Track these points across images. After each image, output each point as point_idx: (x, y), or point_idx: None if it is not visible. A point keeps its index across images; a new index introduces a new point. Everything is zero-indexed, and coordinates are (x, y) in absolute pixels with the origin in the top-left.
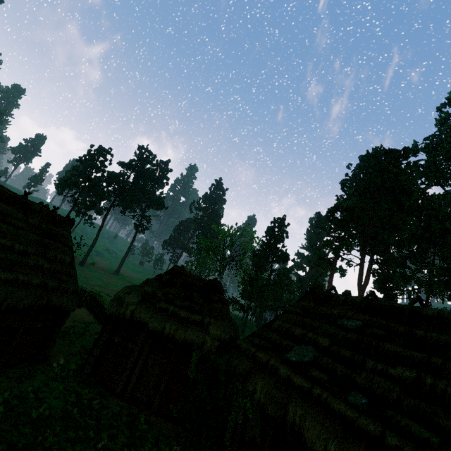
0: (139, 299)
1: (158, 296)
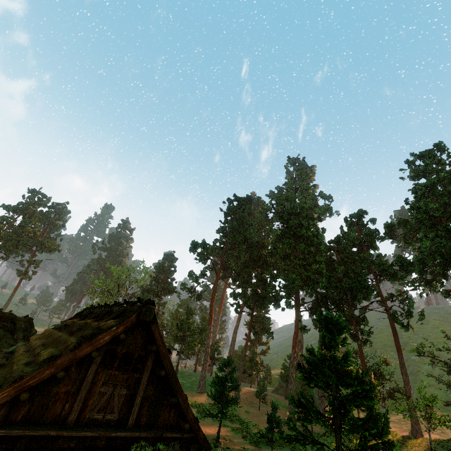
0: None
1: None
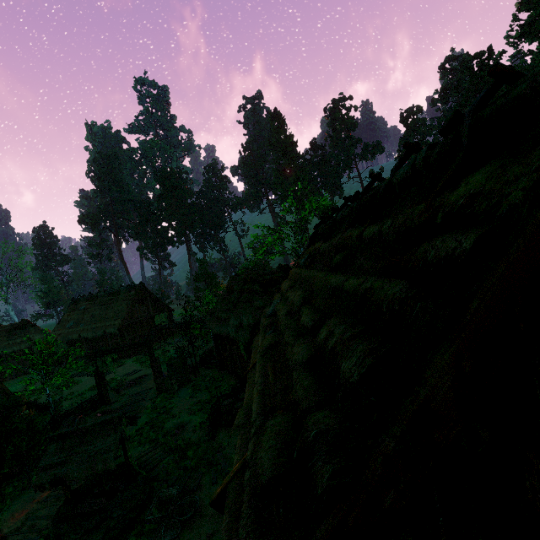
0: None
1: None
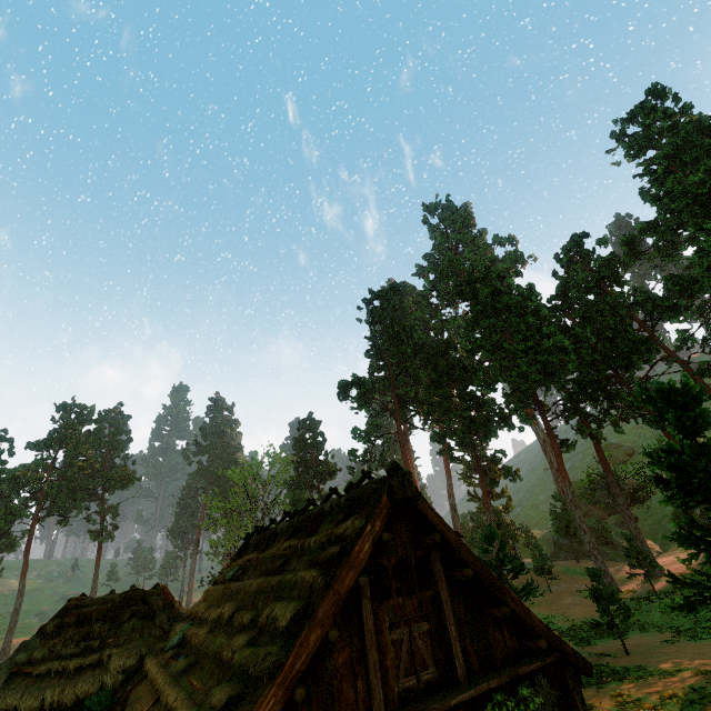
0: (5, 680)
1: (37, 659)
